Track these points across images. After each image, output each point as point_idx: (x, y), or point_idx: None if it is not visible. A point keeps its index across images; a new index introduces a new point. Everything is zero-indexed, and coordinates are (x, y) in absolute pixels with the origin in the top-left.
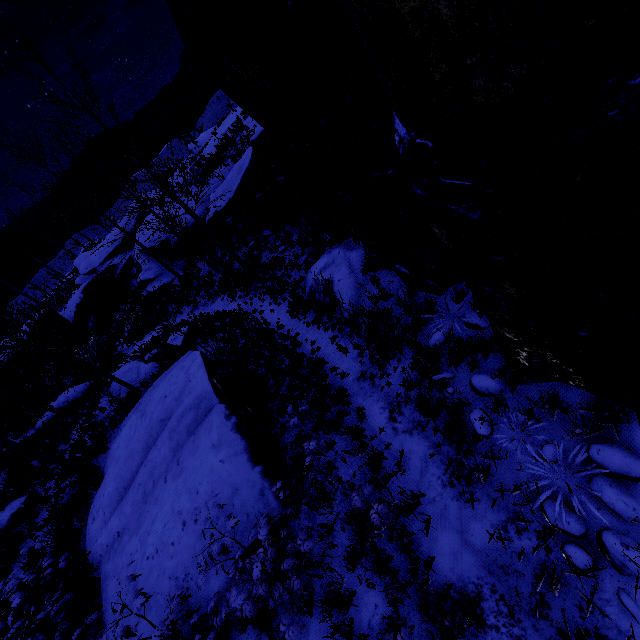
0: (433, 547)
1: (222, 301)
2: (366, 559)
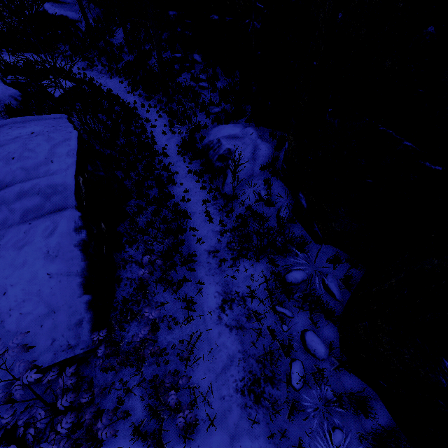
0: (206, 439)
1: (120, 84)
2: (152, 442)
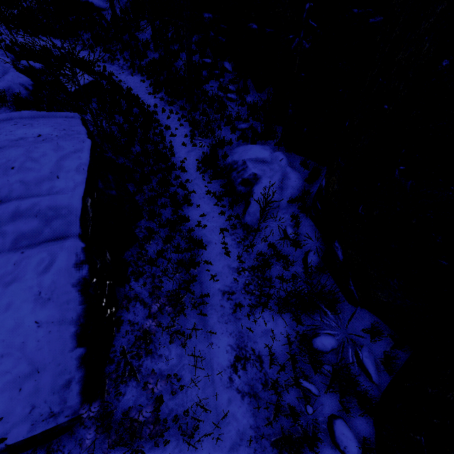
0: None
1: (141, 83)
2: None
